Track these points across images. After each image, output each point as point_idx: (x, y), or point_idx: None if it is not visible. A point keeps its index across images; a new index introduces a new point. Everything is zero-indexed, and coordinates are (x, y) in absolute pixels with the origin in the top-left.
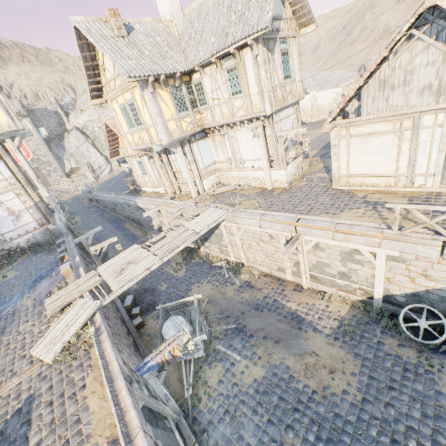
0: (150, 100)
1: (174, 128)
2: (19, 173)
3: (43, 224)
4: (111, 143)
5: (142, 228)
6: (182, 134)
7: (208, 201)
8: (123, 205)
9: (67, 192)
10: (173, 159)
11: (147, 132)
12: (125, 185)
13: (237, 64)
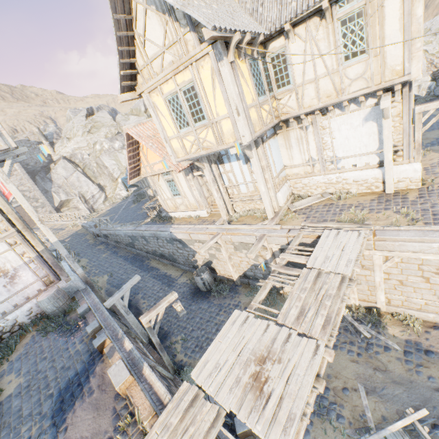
0: (230, 75)
1: (255, 119)
2: (13, 212)
3: (50, 282)
4: (131, 161)
5: (176, 264)
6: (262, 127)
7: (295, 221)
8: (147, 238)
9: (63, 229)
10: (227, 169)
11: (213, 129)
12: (138, 213)
13: (366, 5)
